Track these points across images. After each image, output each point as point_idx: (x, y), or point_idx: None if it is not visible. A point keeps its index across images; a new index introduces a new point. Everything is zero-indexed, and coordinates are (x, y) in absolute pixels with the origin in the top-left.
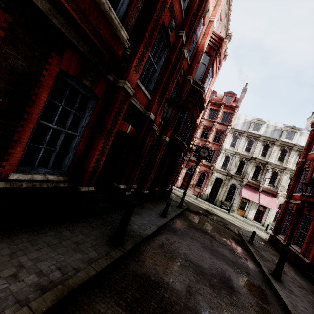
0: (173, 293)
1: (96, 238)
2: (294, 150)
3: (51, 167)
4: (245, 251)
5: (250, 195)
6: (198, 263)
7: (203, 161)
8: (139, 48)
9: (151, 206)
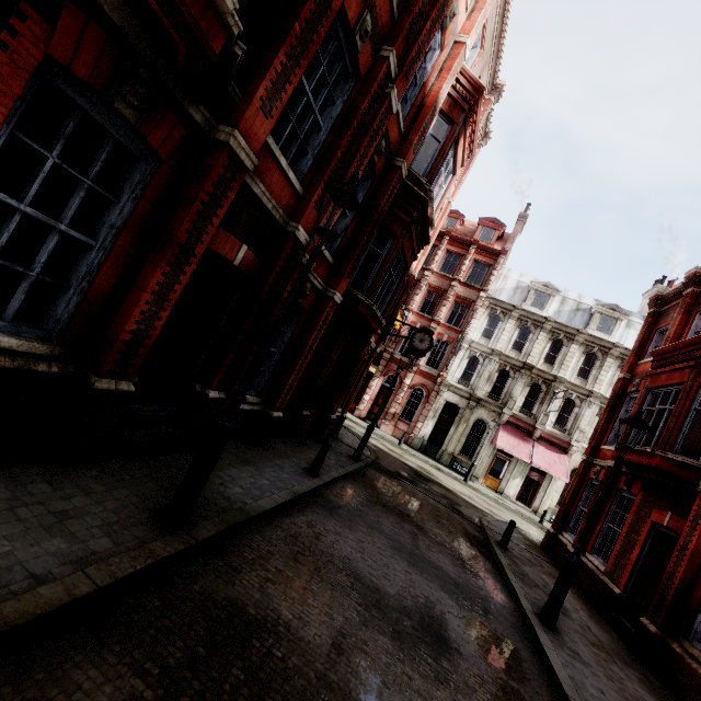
0: (298, 647)
1: (121, 506)
2: (612, 357)
3: (16, 319)
4: (489, 563)
5: (515, 445)
6: (374, 583)
7: (421, 364)
8: (275, 55)
9: (289, 449)
